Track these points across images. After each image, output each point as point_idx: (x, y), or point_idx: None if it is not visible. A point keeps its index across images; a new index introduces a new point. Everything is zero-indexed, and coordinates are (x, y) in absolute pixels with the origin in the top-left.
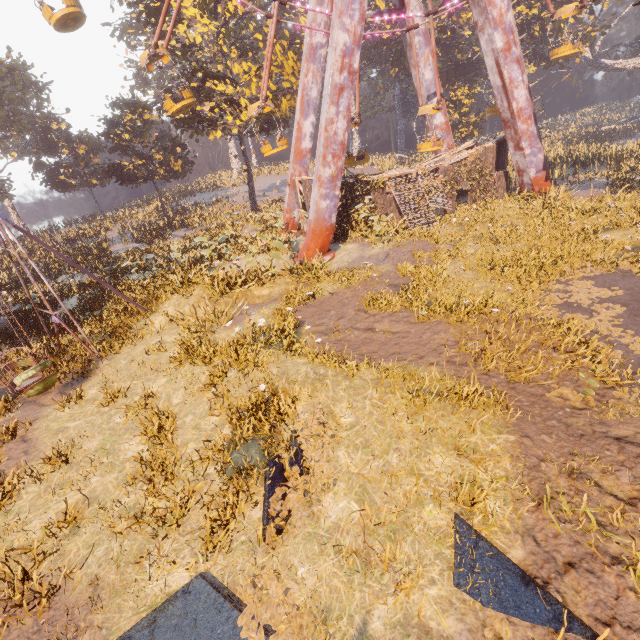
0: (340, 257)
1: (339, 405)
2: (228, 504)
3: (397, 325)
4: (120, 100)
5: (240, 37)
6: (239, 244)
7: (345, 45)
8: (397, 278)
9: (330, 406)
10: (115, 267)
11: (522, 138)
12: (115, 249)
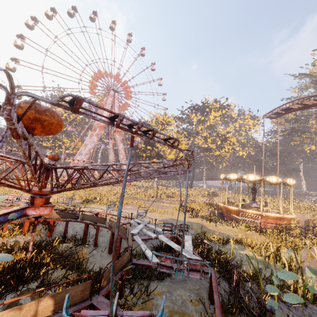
0: None
1: None
2: None
3: None
4: None
5: (69, 132)
6: None
7: (90, 147)
8: None
9: None
10: None
11: None
12: None
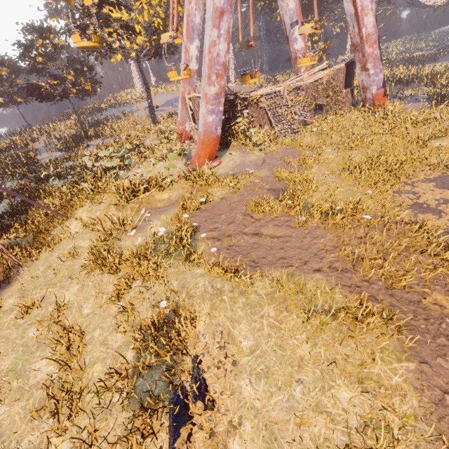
0: (225, 163)
1: (238, 326)
2: (133, 446)
3: (280, 229)
4: (30, 26)
5: None
6: (142, 152)
7: None
8: (274, 183)
9: (229, 328)
10: (38, 175)
11: (368, 60)
12: (41, 157)
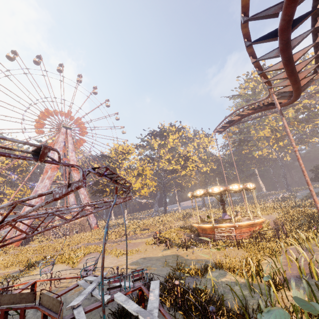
0: None
1: (1, 258)
2: None
3: None
4: None
5: (14, 180)
6: None
7: None
8: None
9: None
10: None
11: (90, 216)
12: None
